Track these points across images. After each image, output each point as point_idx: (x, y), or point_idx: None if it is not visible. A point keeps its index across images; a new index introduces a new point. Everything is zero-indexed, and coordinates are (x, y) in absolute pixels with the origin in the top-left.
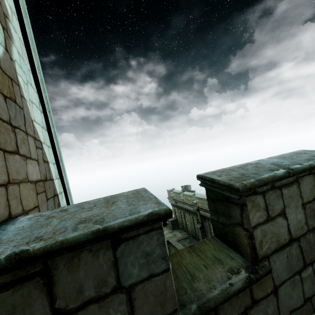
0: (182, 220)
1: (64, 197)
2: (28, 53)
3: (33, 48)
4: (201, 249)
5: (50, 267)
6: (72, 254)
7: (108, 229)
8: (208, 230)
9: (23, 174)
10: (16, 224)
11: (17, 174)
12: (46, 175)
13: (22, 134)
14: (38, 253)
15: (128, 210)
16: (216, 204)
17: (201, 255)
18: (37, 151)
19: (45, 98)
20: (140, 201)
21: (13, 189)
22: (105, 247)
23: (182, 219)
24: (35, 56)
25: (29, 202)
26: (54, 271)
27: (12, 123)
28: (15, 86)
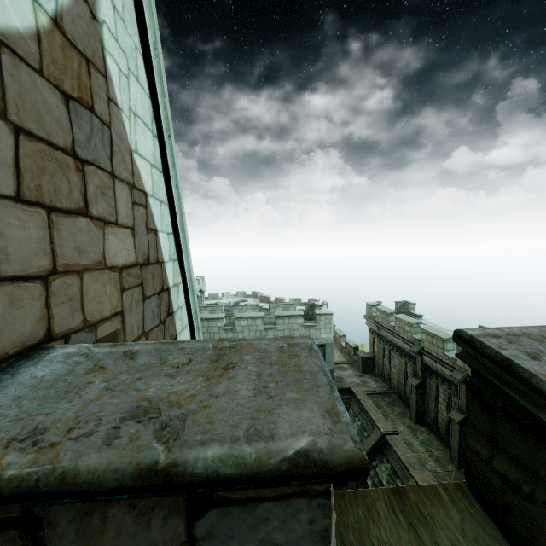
0: (384, 362)
1: (182, 291)
2: (137, 11)
3: (147, 1)
4: (423, 513)
5: (42, 518)
6: (88, 503)
7: (176, 474)
8: (432, 395)
9: (94, 255)
10: (40, 365)
11: (79, 255)
12: (148, 255)
13: (101, 176)
14: (5, 490)
15: (248, 415)
16: (497, 422)
17: (420, 533)
18: (135, 211)
19: (164, 108)
20: (289, 385)
21: (65, 284)
22: (169, 506)
23: (384, 360)
24: (150, 18)
25: (102, 306)
26: (47, 528)
27: (79, 154)
28: (96, 78)
